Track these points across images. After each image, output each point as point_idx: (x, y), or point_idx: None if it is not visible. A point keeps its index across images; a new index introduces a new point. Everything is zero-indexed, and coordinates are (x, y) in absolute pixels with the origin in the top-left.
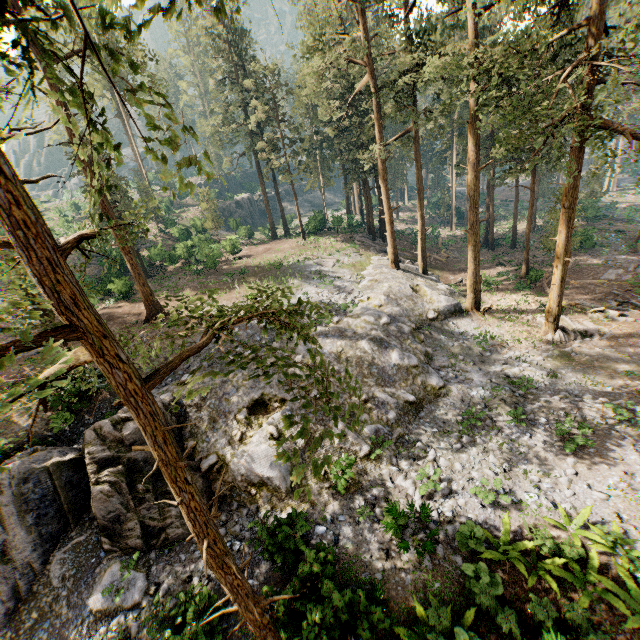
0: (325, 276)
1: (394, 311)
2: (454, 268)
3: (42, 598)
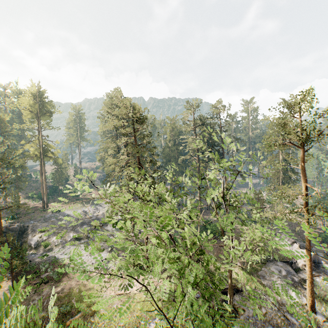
0: (98, 204)
1: (100, 217)
2: None
3: None
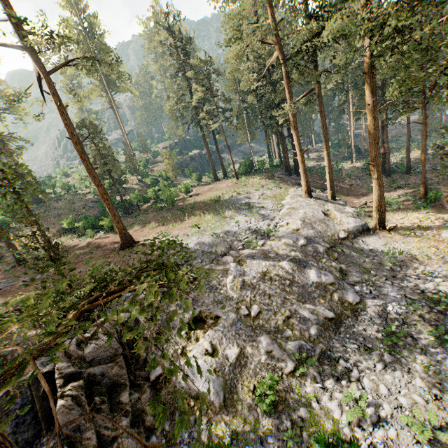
0: (252, 207)
1: (309, 233)
2: (358, 193)
3: None
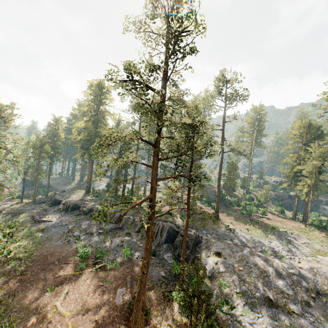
0: (290, 243)
1: (306, 274)
2: None
3: (160, 248)
